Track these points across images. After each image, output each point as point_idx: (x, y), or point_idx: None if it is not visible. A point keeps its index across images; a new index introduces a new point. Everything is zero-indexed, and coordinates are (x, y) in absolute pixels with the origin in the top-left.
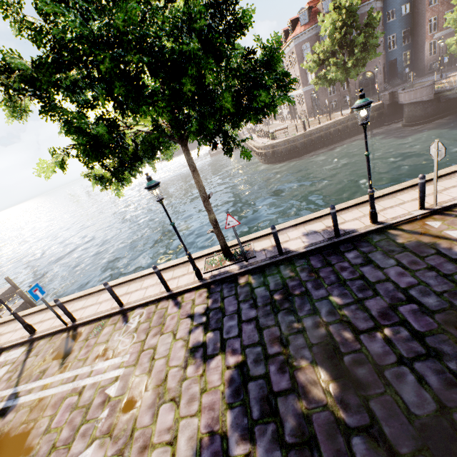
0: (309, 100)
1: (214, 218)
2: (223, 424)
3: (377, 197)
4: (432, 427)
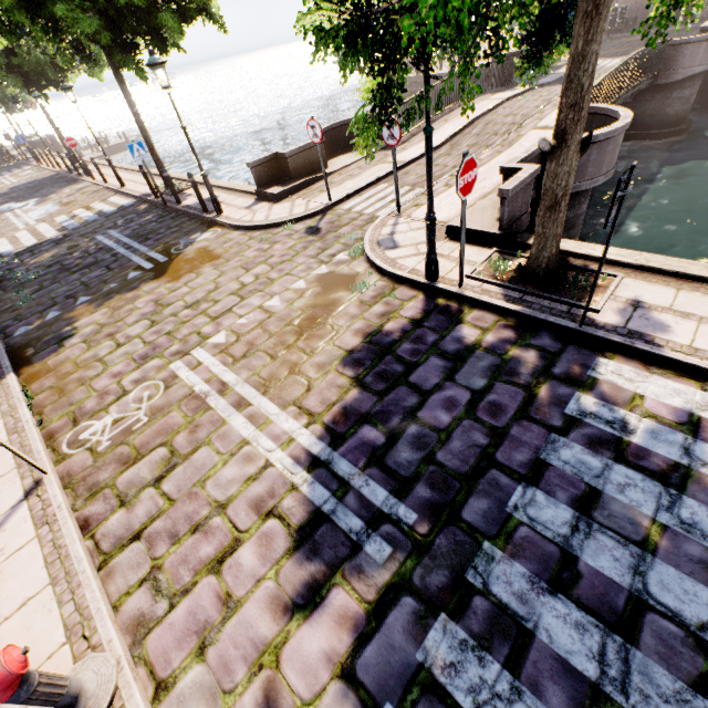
0: None
1: (59, 136)
2: None
3: (120, 168)
4: None
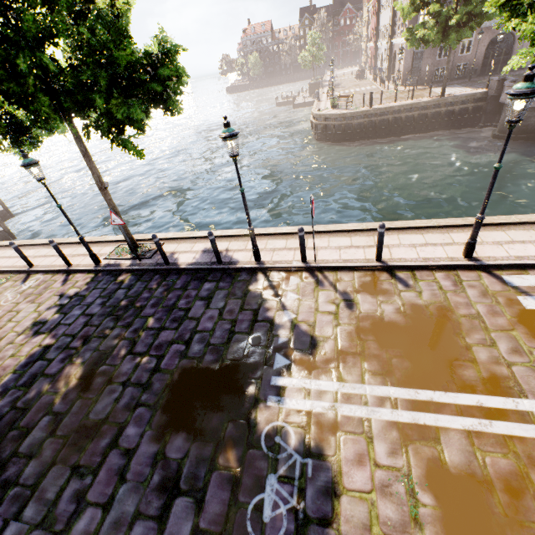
0: (410, 58)
1: (113, 210)
2: (0, 381)
3: (295, 233)
4: (87, 427)
